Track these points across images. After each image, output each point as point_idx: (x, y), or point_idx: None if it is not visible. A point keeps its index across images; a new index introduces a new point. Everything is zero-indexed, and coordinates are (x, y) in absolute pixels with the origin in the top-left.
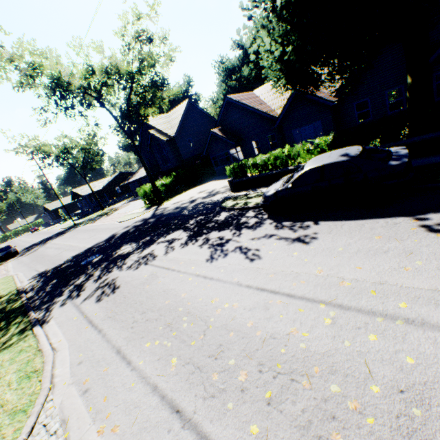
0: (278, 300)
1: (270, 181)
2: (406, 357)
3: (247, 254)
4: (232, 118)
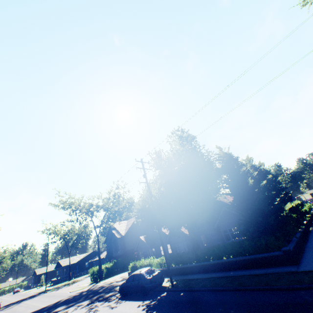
0: None
1: None
2: None
3: (94, 311)
4: (151, 231)
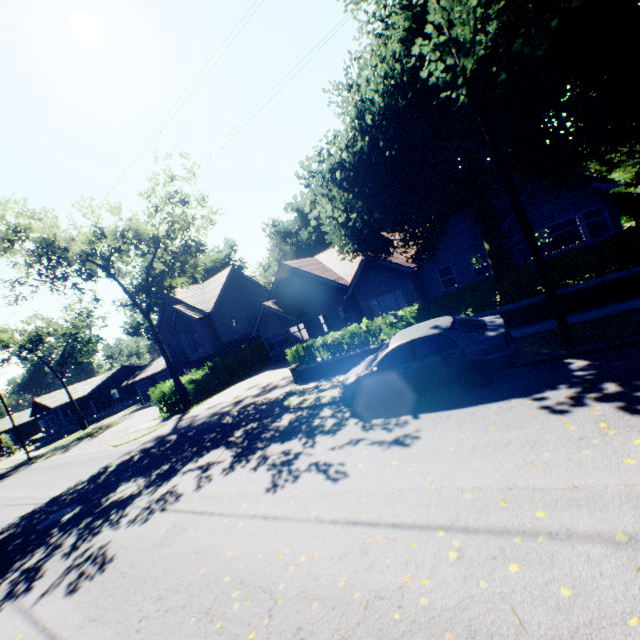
0: (379, 536)
1: (348, 365)
2: (560, 587)
3: (326, 471)
4: (291, 288)
